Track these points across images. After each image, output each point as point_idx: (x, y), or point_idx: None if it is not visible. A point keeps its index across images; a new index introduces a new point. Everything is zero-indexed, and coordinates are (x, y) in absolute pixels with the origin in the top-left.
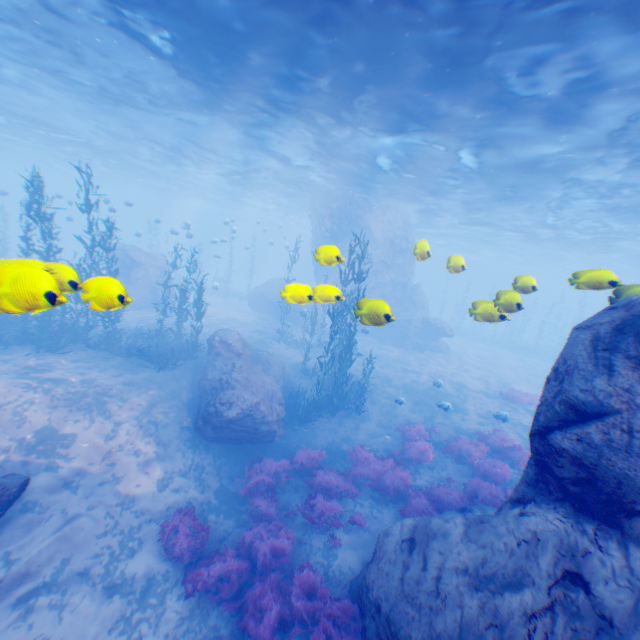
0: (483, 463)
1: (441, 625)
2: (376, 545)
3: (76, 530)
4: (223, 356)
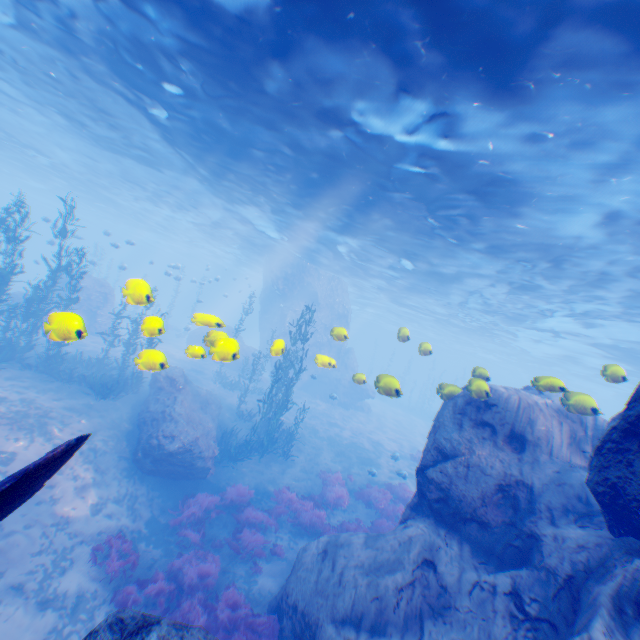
0: (386, 506)
1: (342, 603)
2: (296, 561)
3: (11, 545)
4: (167, 392)
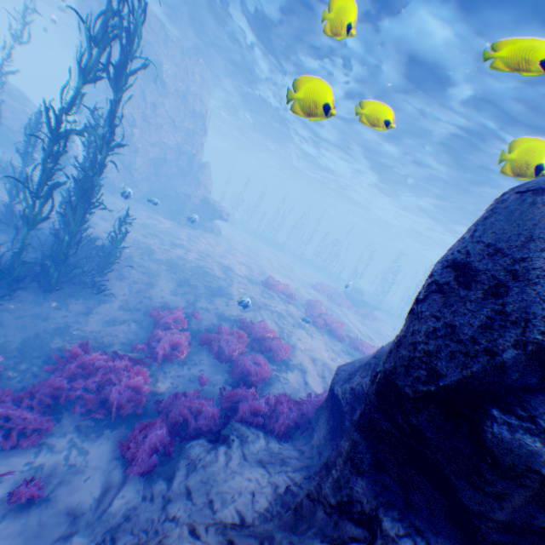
0: (246, 361)
1: None
2: None
3: None
4: None
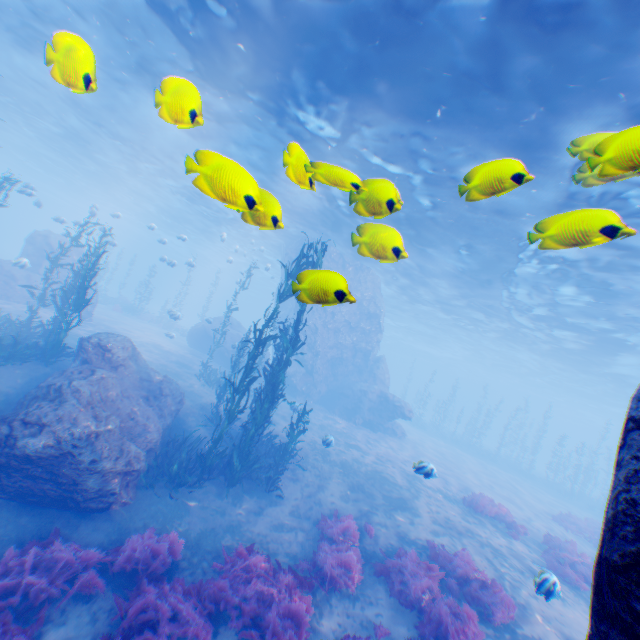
0: (440, 607)
1: None
2: None
3: None
4: (91, 365)
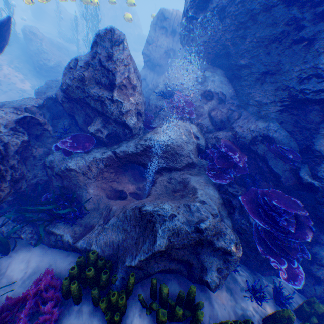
0: None
1: None
2: None
3: (10, 95)
4: (35, 41)
